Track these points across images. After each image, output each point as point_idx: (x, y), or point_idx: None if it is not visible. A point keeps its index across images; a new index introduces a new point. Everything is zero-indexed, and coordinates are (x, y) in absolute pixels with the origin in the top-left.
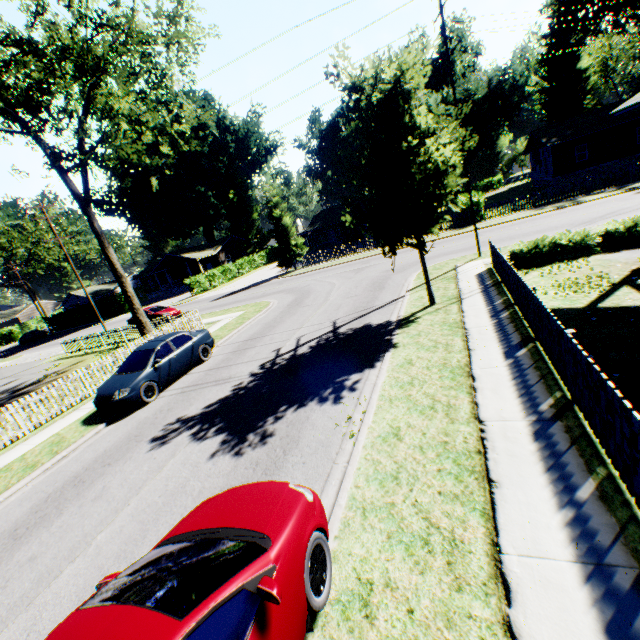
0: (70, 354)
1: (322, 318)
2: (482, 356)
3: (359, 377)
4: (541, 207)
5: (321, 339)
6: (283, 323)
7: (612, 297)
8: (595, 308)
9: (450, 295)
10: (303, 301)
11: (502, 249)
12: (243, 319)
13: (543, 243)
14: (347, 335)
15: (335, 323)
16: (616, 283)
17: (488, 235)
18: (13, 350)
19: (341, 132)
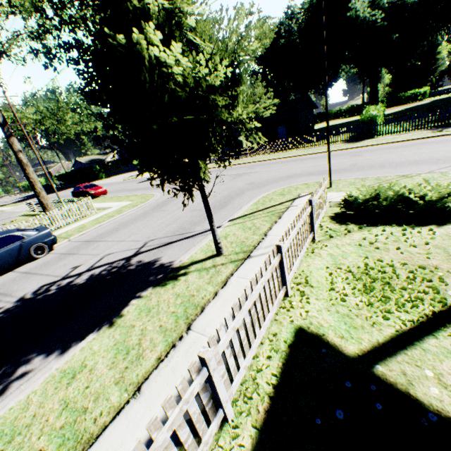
0: (32, 212)
1: (148, 233)
2: (124, 427)
3: (34, 367)
4: (442, 128)
5: (109, 267)
6: (126, 228)
7: (414, 352)
8: (368, 373)
9: (247, 244)
10: (168, 203)
11: (358, 182)
12: (118, 212)
13: (385, 194)
14: (126, 271)
15: (144, 246)
16: (441, 313)
17: (366, 156)
18: (31, 196)
19: (282, 39)
